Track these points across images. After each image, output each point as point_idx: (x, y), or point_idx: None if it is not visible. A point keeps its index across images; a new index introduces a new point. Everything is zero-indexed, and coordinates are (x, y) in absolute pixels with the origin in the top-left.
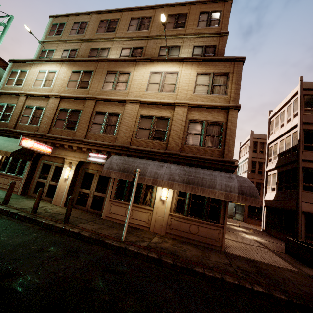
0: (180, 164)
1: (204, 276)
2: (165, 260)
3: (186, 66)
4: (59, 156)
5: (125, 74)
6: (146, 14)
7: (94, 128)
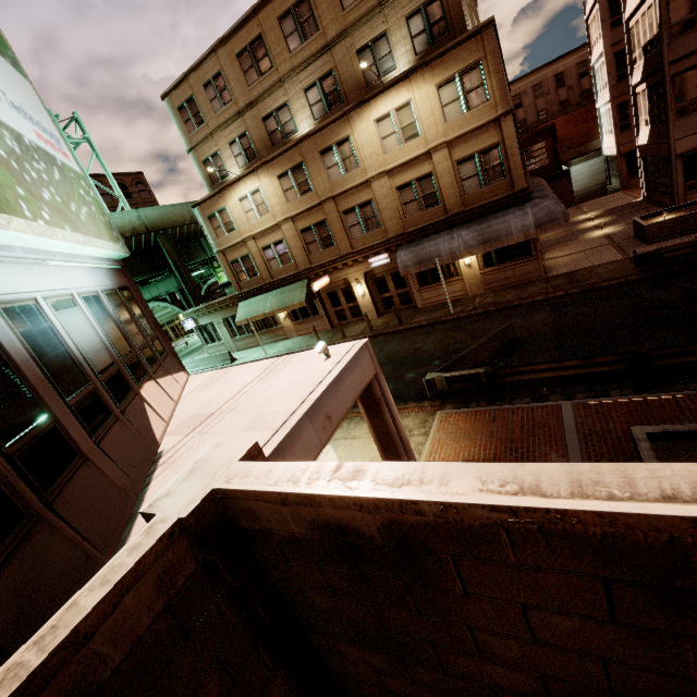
0: (469, 221)
1: (520, 305)
2: (490, 310)
3: (416, 83)
4: (340, 279)
5: (344, 143)
6: None
7: (354, 232)
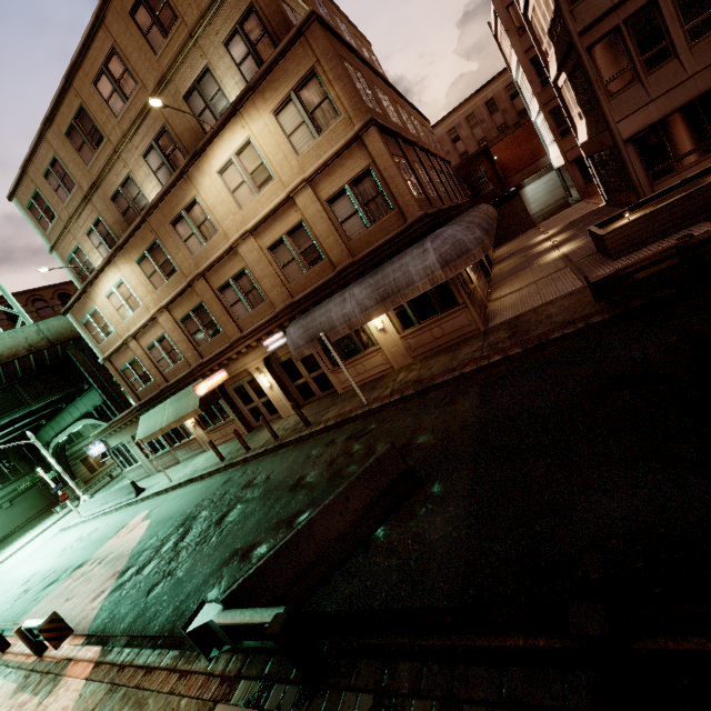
0: (365, 273)
1: (446, 382)
2: (408, 395)
3: (249, 115)
4: (239, 371)
5: (193, 207)
6: (103, 50)
7: (238, 312)
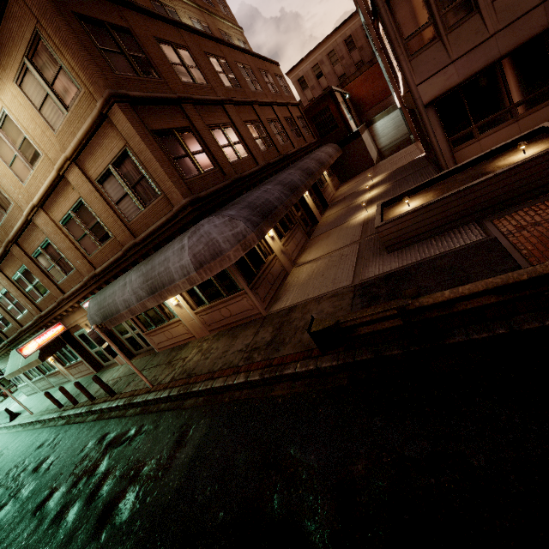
0: (149, 254)
1: (202, 392)
2: (173, 395)
3: None
4: (73, 325)
5: None
6: None
7: (56, 276)
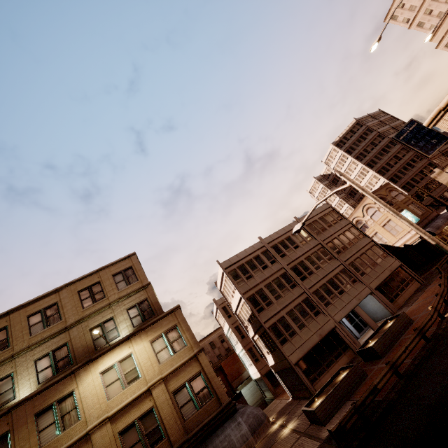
0: None
1: None
2: None
3: (136, 341)
4: None
5: (66, 398)
6: (49, 302)
7: None
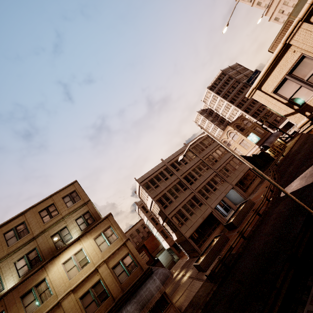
0: (129, 298)
1: None
2: None
3: (84, 240)
4: None
5: (41, 283)
6: (18, 222)
7: None
